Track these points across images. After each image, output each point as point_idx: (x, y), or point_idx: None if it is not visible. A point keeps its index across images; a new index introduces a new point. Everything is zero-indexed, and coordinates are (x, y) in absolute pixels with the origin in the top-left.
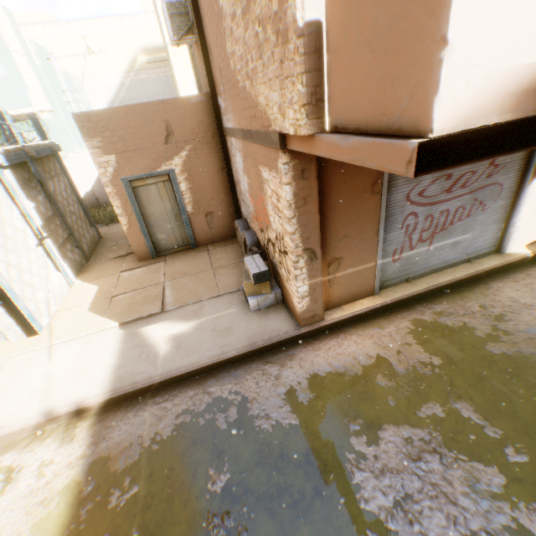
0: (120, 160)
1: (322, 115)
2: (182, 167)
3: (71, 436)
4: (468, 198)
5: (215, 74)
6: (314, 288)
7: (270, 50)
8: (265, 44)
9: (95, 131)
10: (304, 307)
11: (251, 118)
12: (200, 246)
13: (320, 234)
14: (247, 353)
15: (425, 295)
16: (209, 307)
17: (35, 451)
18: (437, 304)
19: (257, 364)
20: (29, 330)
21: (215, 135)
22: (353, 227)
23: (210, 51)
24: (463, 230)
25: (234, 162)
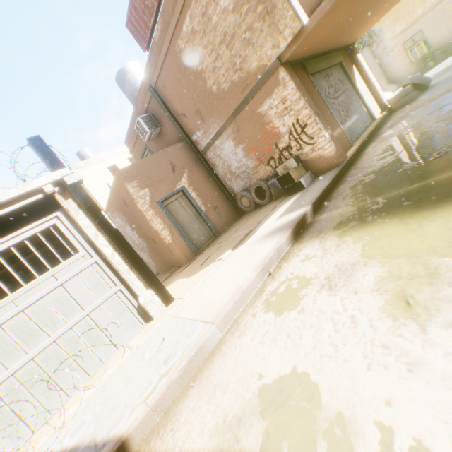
0: (151, 190)
1: (301, 21)
2: (188, 183)
3: (296, 252)
4: (344, 96)
5: (189, 123)
6: (330, 135)
7: (258, 33)
8: (253, 34)
9: (132, 177)
10: (334, 148)
11: (243, 91)
12: (221, 233)
13: (314, 105)
14: (333, 180)
15: (371, 135)
16: (278, 208)
17: (285, 270)
18: (381, 132)
19: (345, 179)
20: (165, 298)
21: (197, 160)
22: (319, 108)
23: (182, 115)
24: (354, 111)
25: (219, 161)
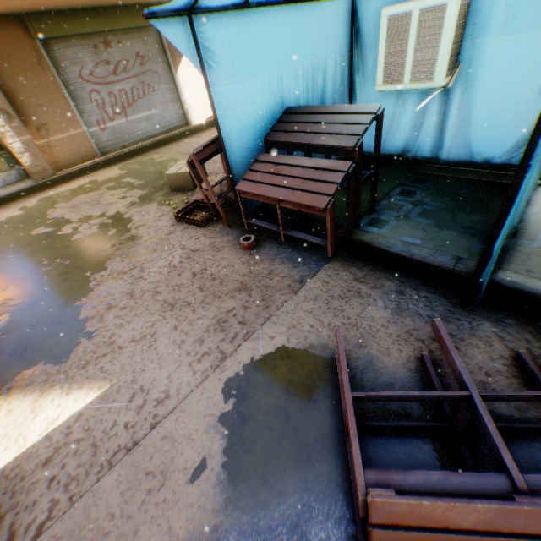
0: None
1: None
2: None
3: None
4: (137, 82)
5: None
6: (29, 145)
7: None
8: None
9: None
10: (30, 162)
11: None
12: None
13: (6, 98)
14: None
15: (137, 152)
16: None
17: None
18: (143, 155)
19: (3, 207)
20: None
21: None
22: (43, 98)
23: None
24: (149, 107)
25: None
